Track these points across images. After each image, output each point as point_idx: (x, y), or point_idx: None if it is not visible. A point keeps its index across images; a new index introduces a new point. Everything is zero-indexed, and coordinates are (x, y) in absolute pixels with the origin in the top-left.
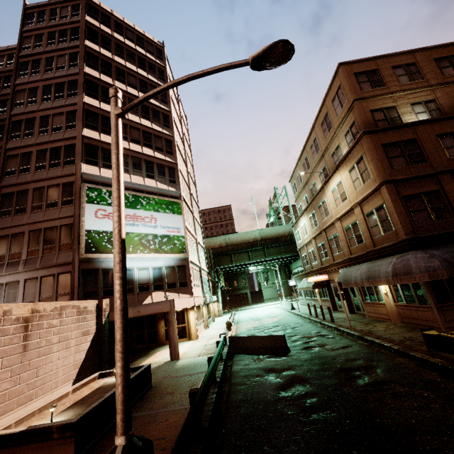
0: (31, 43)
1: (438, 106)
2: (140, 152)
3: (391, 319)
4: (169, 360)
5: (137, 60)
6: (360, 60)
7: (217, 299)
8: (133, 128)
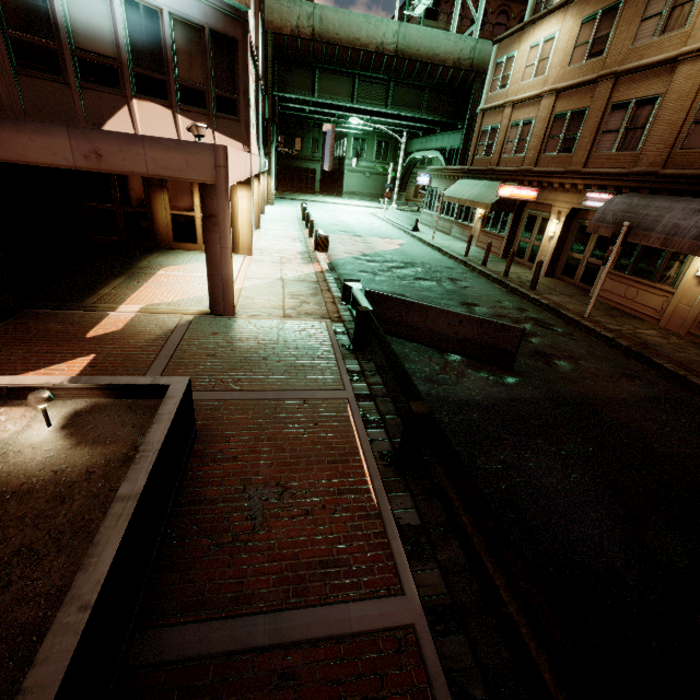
0: None
1: None
2: None
3: (663, 321)
4: (206, 309)
5: None
6: None
7: (269, 167)
8: None
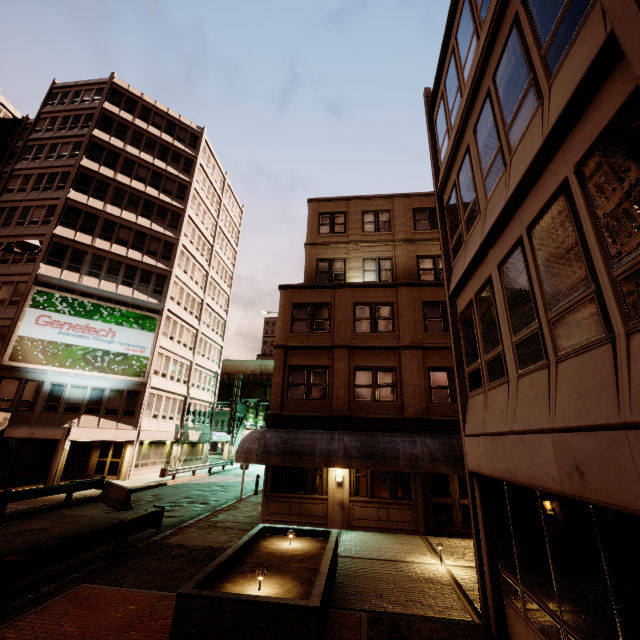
0: (45, 126)
1: (392, 266)
2: (123, 255)
3: None
4: None
5: (158, 150)
6: (331, 199)
7: (232, 439)
8: (123, 228)
